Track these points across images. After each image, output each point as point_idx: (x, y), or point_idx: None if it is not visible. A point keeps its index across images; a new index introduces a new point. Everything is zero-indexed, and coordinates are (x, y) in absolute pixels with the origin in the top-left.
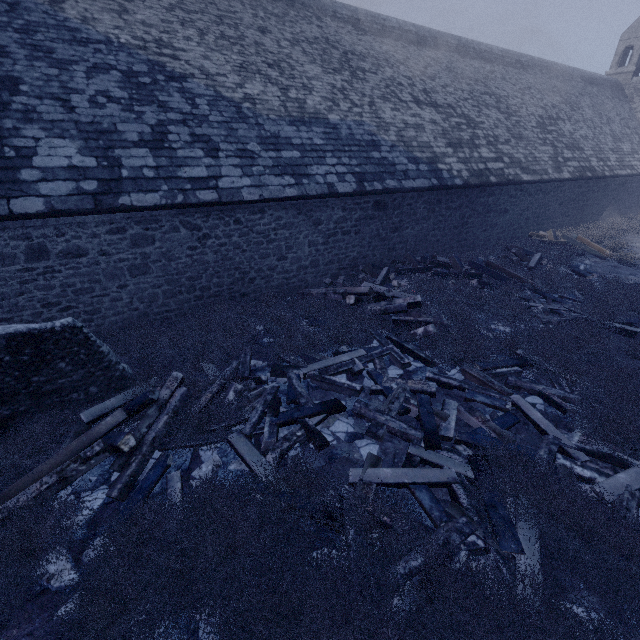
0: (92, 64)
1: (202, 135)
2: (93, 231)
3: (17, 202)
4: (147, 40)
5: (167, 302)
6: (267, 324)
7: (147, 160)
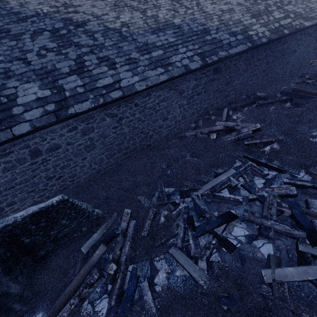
0: (32, 31)
1: (103, 57)
2: (60, 133)
3: (15, 128)
4: (58, 6)
5: (109, 161)
6: (167, 162)
7: (77, 82)
